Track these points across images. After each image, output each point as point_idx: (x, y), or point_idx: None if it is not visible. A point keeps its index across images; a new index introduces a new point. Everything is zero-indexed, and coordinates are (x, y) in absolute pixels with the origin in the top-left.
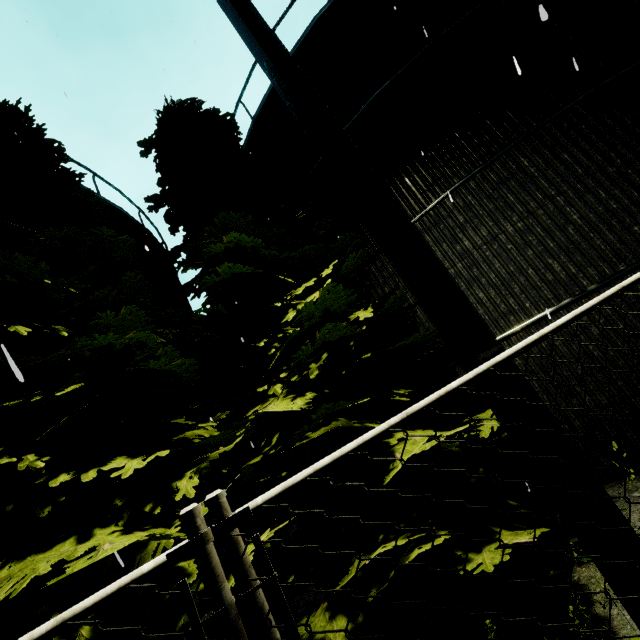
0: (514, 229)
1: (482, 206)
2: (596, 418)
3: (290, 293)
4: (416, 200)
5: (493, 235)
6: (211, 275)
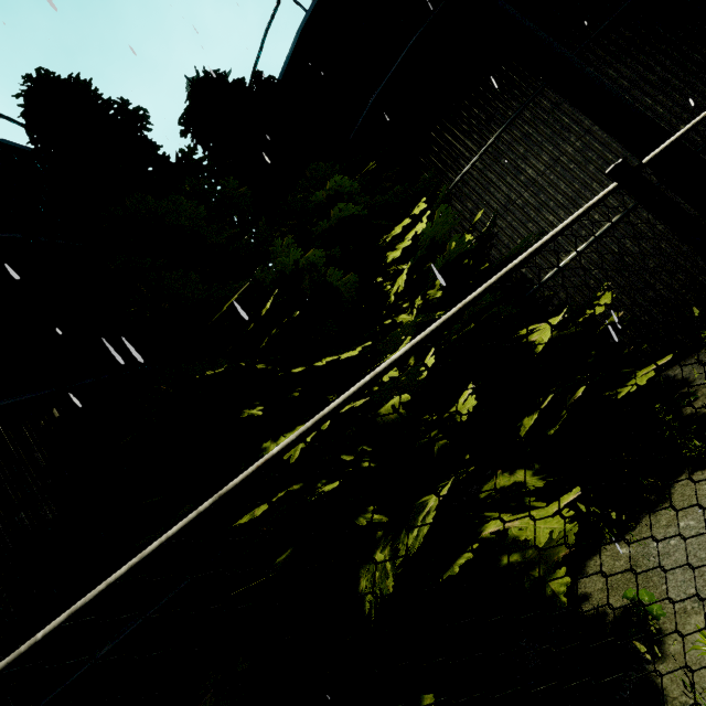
0: (574, 149)
1: (540, 133)
2: (671, 303)
3: (385, 238)
4: (473, 140)
5: (555, 158)
6: (324, 220)
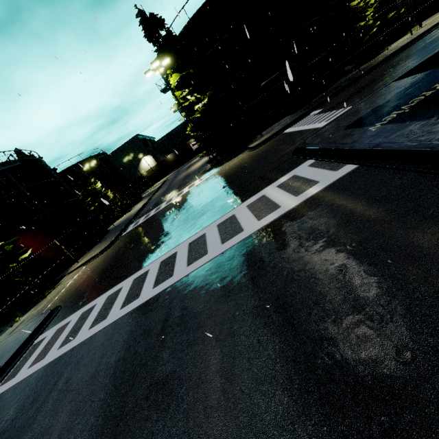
0: None
1: None
2: None
3: None
4: None
5: None
6: None
